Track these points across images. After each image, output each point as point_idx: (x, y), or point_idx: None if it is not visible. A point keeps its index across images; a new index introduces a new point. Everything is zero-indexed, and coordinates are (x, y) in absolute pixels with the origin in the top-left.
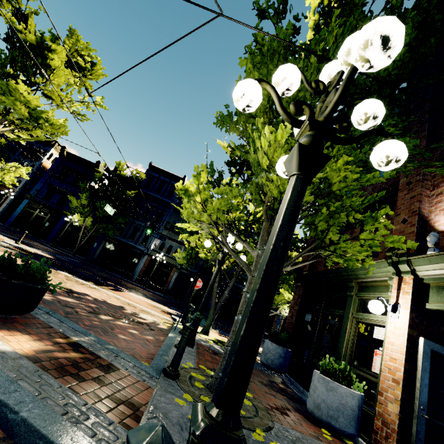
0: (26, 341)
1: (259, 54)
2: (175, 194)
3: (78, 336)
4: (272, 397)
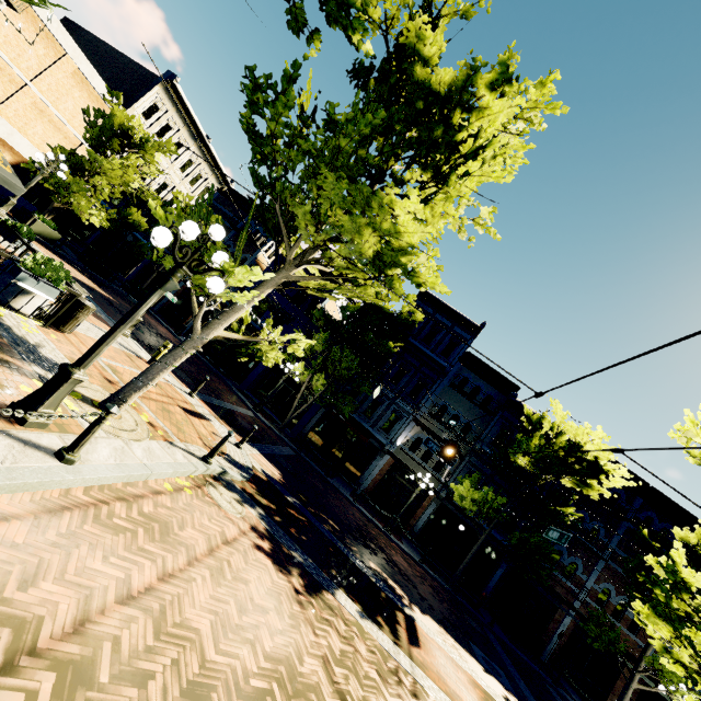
0: None
1: None
2: (456, 352)
3: None
4: None
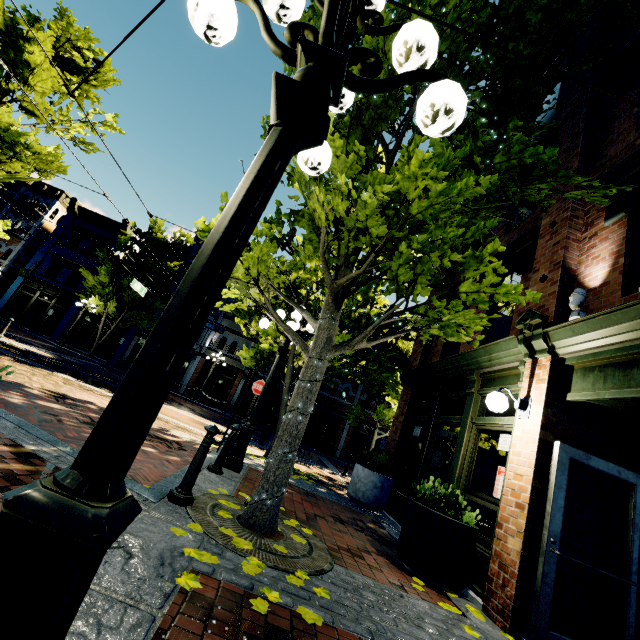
0: None
1: (312, 16)
2: None
3: (37, 445)
4: (349, 537)
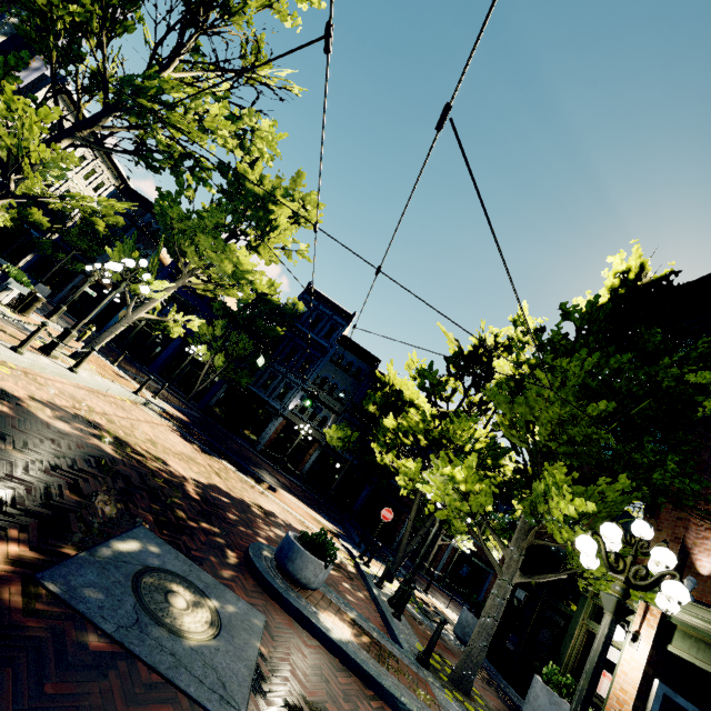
0: (339, 624)
1: (560, 375)
2: (335, 335)
3: (349, 611)
4: (489, 693)
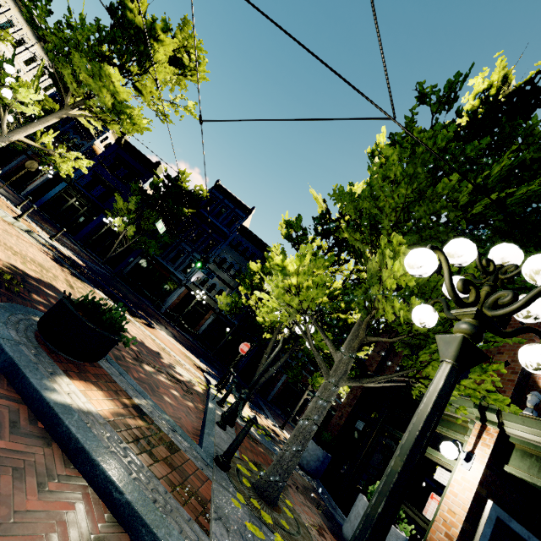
0: (100, 399)
1: (409, 149)
2: (236, 225)
3: (138, 398)
4: (308, 509)
